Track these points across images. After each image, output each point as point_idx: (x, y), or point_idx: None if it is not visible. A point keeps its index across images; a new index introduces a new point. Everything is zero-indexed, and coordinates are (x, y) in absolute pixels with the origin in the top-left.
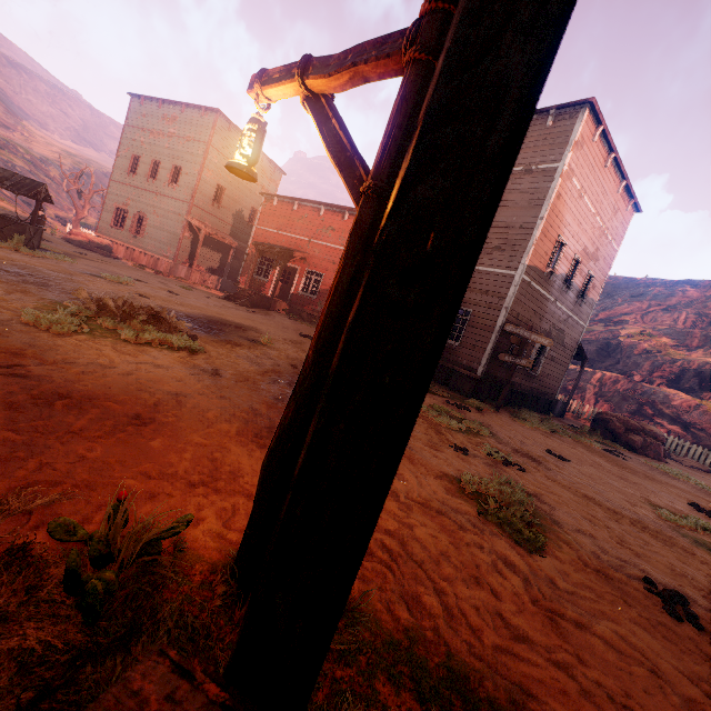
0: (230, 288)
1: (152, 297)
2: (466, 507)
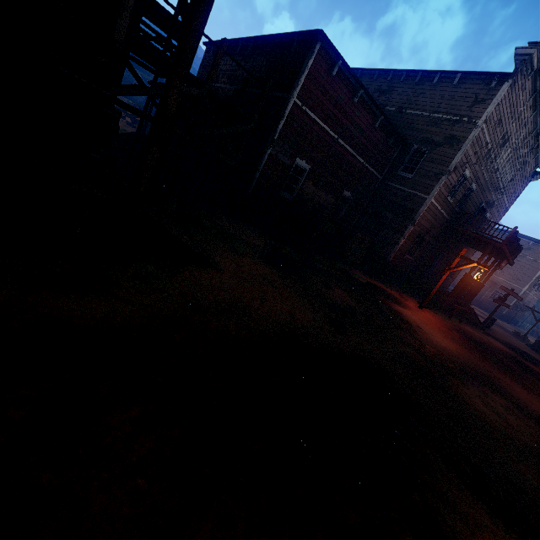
0: None
1: None
2: None
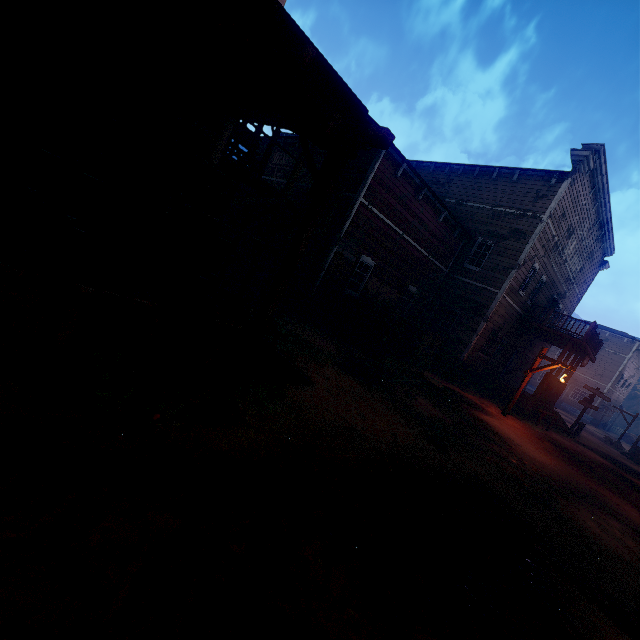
0: None
1: None
2: None
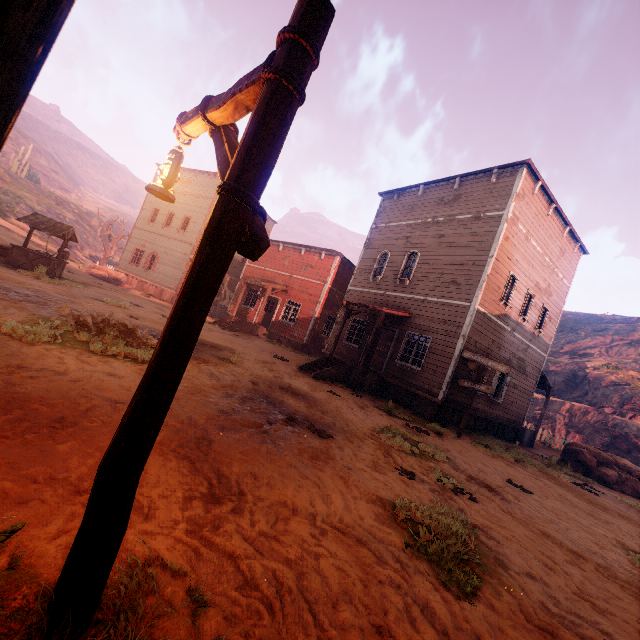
0: (222, 315)
1: (143, 318)
2: (393, 537)
